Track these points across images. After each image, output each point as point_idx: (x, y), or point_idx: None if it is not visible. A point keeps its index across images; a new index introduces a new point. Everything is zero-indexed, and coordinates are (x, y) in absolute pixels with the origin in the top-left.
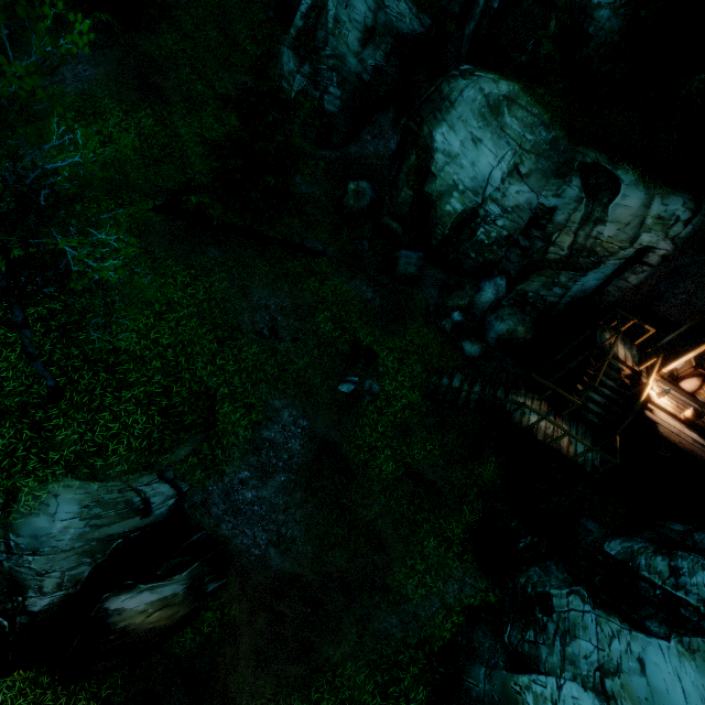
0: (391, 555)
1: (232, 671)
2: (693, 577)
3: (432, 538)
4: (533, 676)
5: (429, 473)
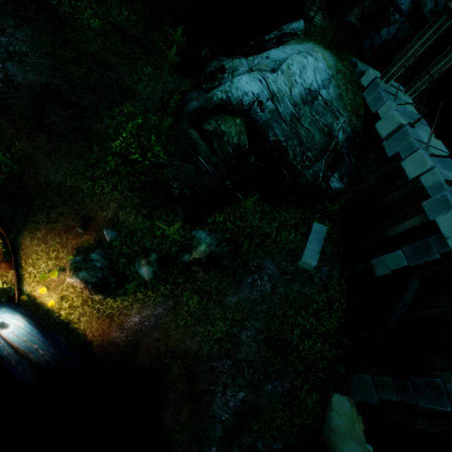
0: (120, 73)
1: (37, 174)
2: (288, 27)
3: (148, 67)
4: (219, 87)
5: (132, 32)
